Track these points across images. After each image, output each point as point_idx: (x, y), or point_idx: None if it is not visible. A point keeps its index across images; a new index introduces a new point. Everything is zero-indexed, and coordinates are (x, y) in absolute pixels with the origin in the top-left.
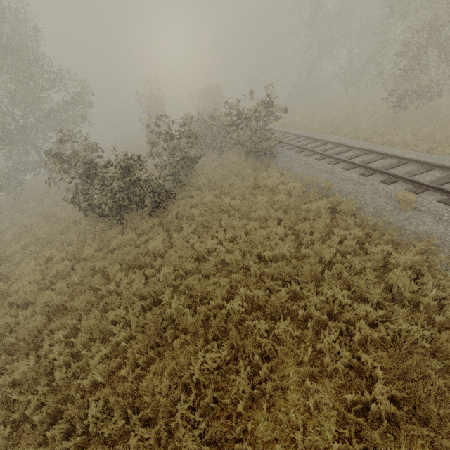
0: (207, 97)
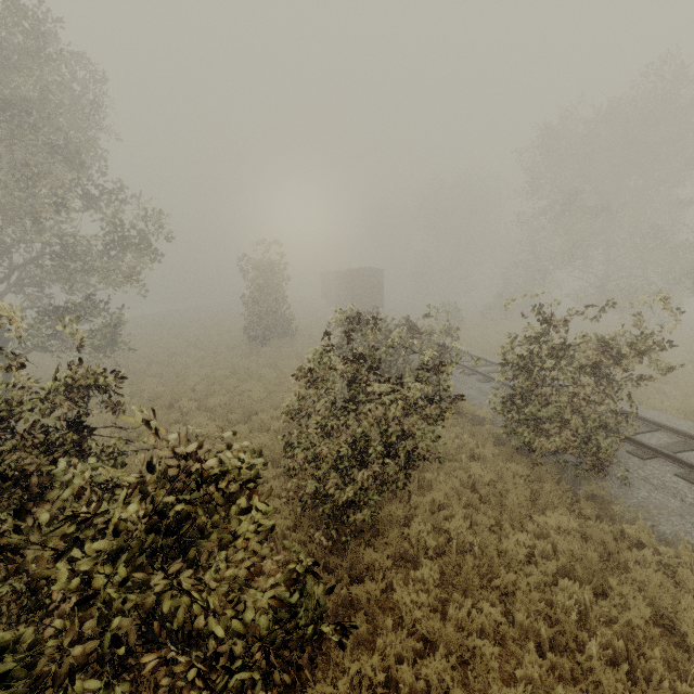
0: (359, 283)
